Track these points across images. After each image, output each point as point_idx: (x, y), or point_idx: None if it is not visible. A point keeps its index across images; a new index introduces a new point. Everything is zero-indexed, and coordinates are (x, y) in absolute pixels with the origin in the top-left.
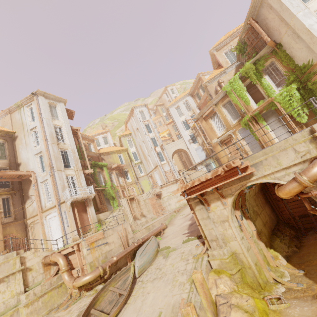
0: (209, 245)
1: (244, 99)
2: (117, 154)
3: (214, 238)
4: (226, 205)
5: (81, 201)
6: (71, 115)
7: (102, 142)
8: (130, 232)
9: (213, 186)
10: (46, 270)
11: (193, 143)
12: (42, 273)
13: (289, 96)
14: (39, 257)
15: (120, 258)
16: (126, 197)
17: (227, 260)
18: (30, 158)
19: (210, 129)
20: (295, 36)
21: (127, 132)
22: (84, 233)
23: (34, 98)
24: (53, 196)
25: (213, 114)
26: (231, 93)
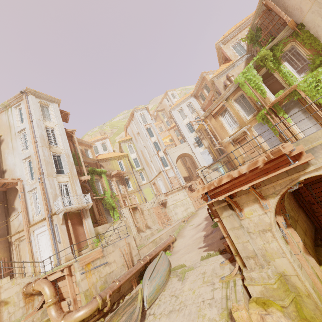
0: (243, 263)
1: (260, 90)
2: (116, 160)
3: (251, 255)
4: (267, 209)
5: (76, 212)
6: (65, 117)
7: (101, 149)
8: (135, 247)
9: (248, 183)
10: (28, 303)
11: (198, 146)
12: (22, 306)
13: (316, 82)
14: (19, 286)
15: (123, 283)
16: (128, 206)
17: (275, 285)
18: (17, 164)
19: (221, 127)
20: (321, 11)
21: (127, 137)
22: (79, 250)
23: (24, 97)
24: (43, 207)
25: (223, 110)
26: (244, 85)
